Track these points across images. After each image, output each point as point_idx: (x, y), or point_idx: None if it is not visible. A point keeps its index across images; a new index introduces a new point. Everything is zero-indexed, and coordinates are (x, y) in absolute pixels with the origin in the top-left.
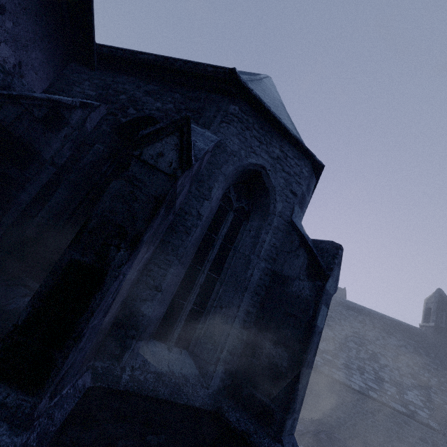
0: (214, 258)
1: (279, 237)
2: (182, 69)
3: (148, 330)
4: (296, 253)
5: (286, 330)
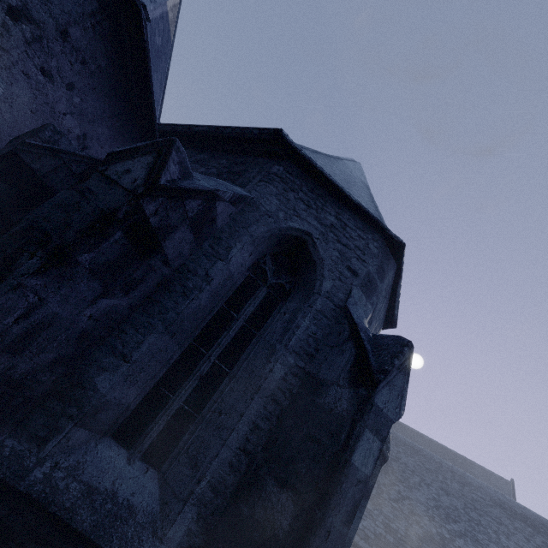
0: (229, 342)
1: (323, 326)
2: (231, 136)
3: (101, 416)
4: (341, 348)
5: (301, 464)
